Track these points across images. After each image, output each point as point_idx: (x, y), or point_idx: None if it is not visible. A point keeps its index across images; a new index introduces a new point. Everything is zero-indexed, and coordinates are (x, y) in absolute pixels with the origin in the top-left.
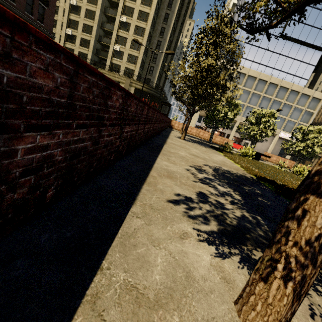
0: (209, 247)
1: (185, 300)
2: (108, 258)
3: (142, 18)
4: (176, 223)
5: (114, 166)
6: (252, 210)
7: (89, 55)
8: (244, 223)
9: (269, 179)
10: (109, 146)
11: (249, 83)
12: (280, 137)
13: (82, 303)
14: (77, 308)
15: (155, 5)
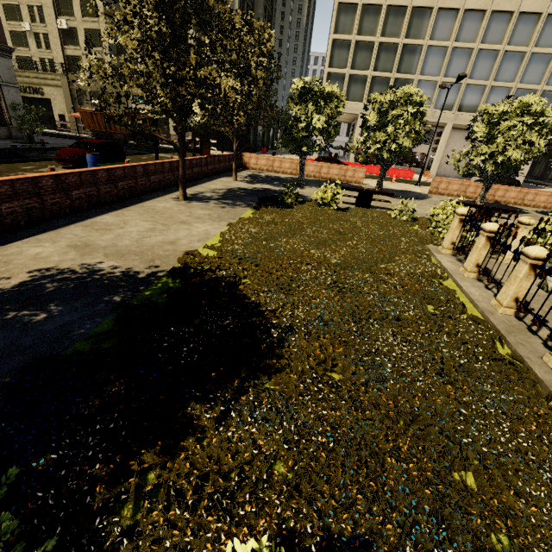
0: None
1: None
2: None
3: None
4: None
5: None
6: None
7: (107, 59)
8: None
9: (211, 267)
10: None
11: (418, 25)
12: None
13: None
14: None
15: None
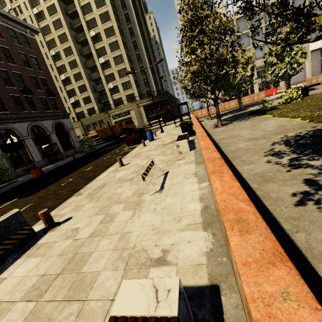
0: None
1: None
2: (318, 270)
3: (114, 49)
4: None
5: None
6: None
7: (95, 106)
8: None
9: None
10: None
11: (242, 25)
12: (312, 50)
13: None
14: None
15: (117, 30)
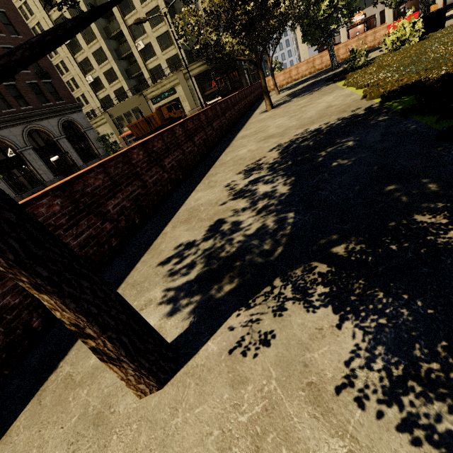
0: (165, 307)
1: (102, 374)
2: (65, 358)
3: None
4: (148, 292)
5: (125, 248)
6: (292, 203)
7: (124, 85)
8: (251, 241)
9: (416, 81)
10: (93, 240)
11: None
12: None
13: (35, 396)
14: (30, 401)
15: None
